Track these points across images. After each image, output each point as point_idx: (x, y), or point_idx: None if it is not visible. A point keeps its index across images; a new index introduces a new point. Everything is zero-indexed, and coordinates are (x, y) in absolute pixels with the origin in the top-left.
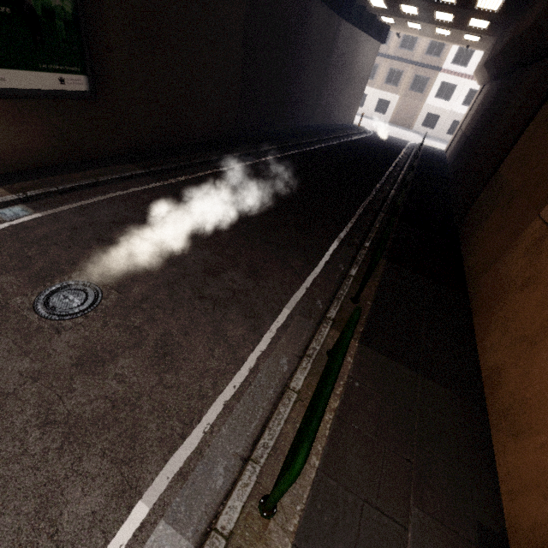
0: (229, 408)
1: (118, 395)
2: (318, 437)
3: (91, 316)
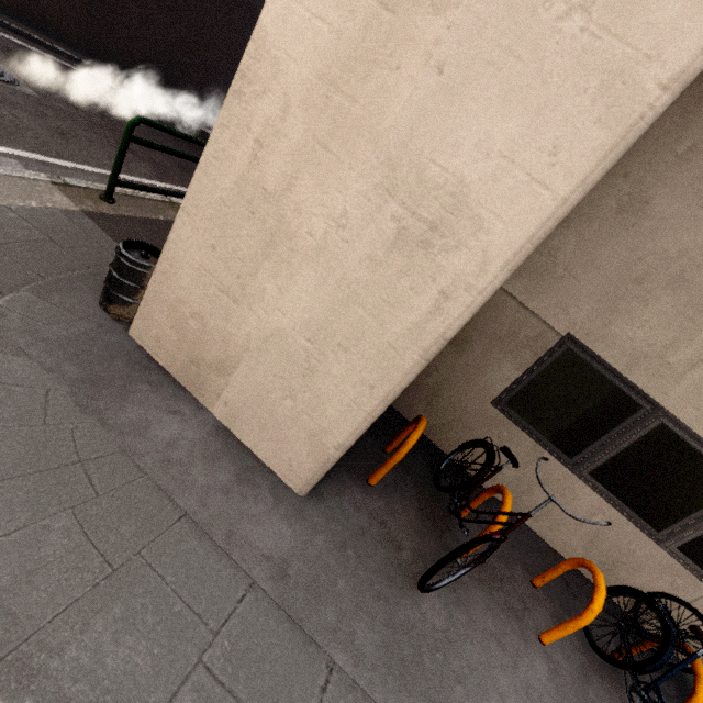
0: (106, 177)
1: (8, 118)
2: (173, 218)
3: (1, 84)
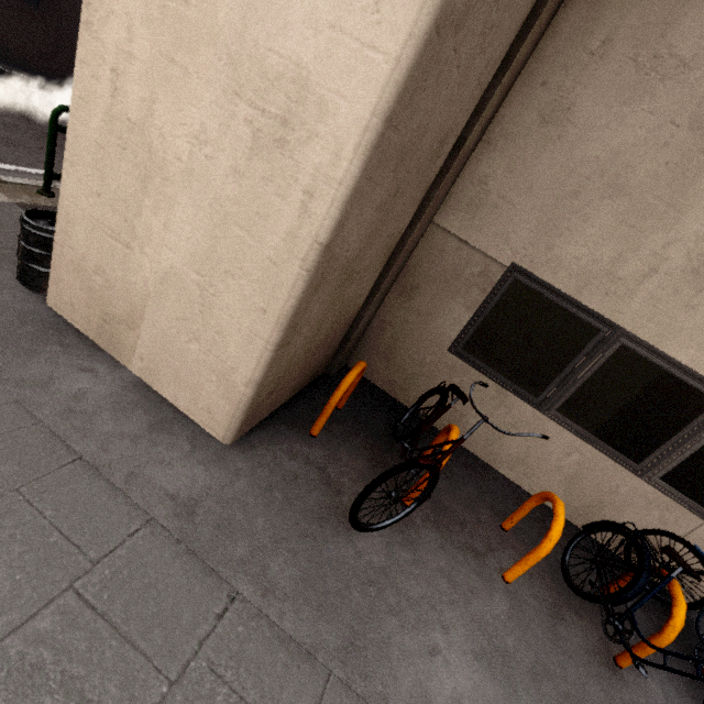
0: None
1: None
2: None
3: None
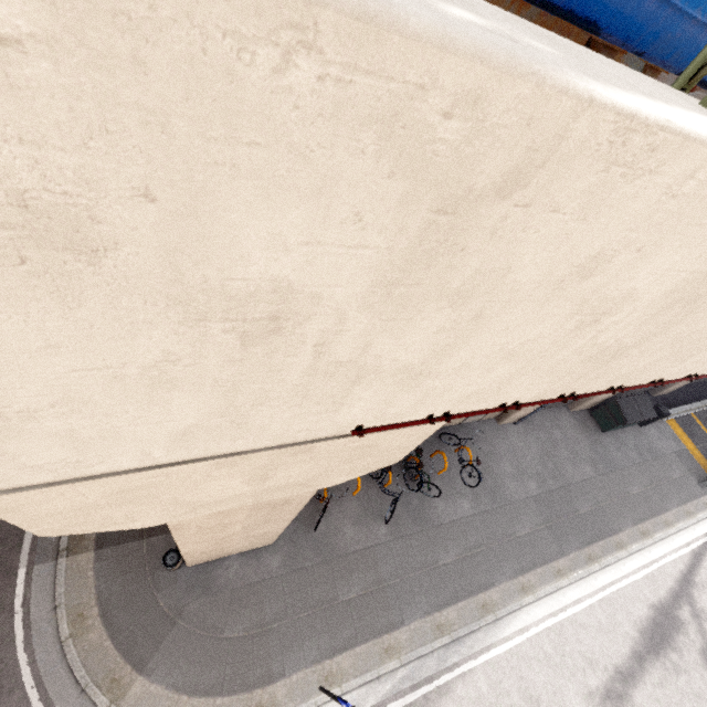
0: None
1: None
2: None
3: None
